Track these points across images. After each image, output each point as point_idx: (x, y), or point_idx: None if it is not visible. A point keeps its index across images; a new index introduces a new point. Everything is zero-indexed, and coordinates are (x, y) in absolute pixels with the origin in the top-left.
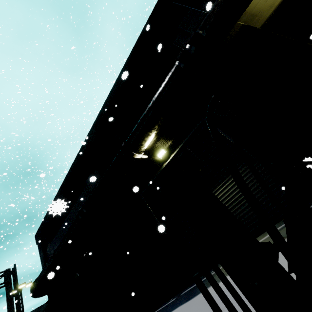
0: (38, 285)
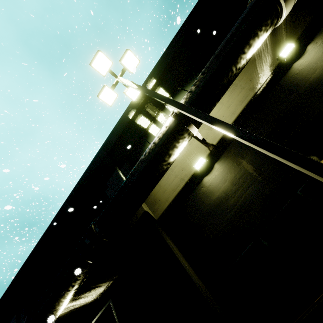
0: None
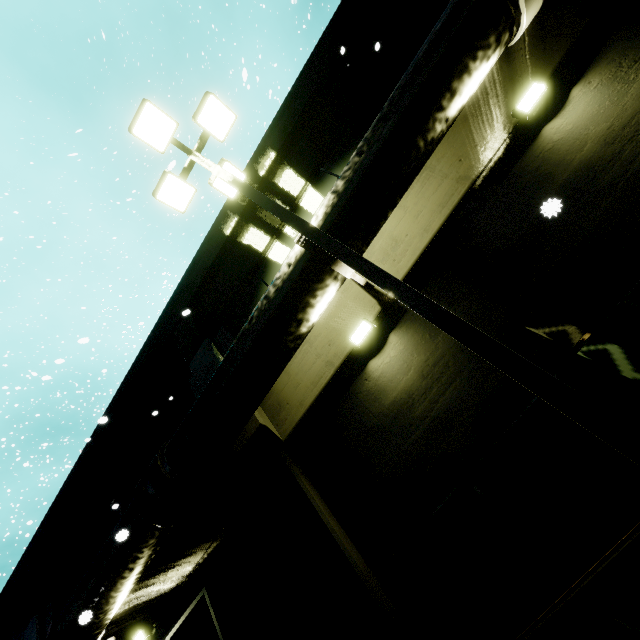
0: None
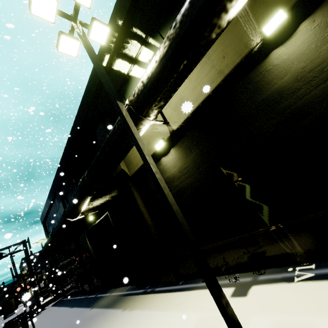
0: (42, 256)
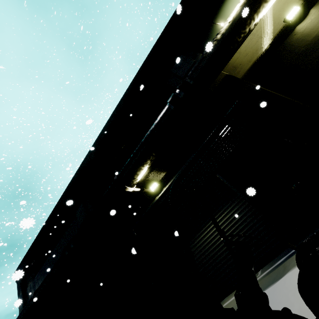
0: None
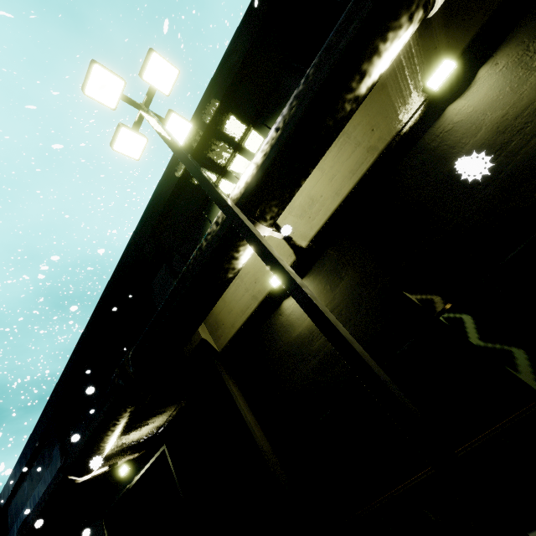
0: None
